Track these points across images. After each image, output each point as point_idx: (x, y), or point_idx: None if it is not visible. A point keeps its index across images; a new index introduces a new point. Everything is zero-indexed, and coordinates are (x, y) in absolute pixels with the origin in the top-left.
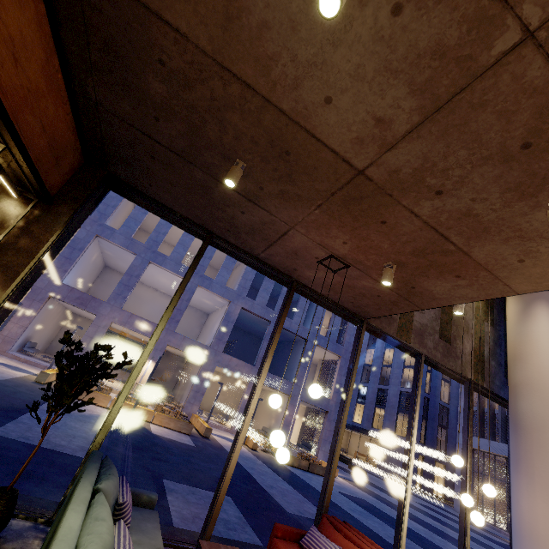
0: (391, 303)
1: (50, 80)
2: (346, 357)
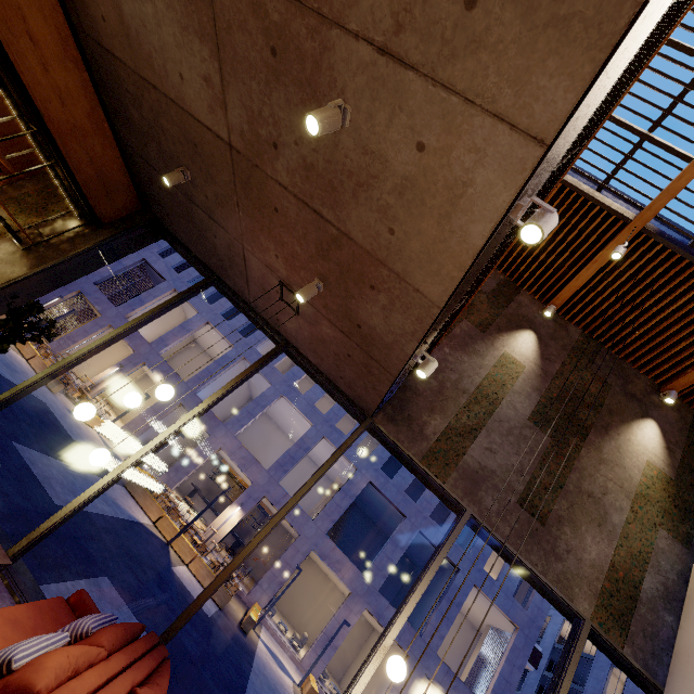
0: (366, 369)
1: (96, 125)
2: (528, 633)
